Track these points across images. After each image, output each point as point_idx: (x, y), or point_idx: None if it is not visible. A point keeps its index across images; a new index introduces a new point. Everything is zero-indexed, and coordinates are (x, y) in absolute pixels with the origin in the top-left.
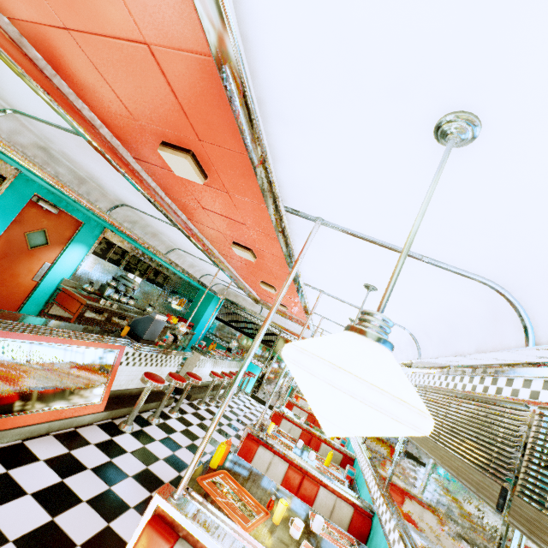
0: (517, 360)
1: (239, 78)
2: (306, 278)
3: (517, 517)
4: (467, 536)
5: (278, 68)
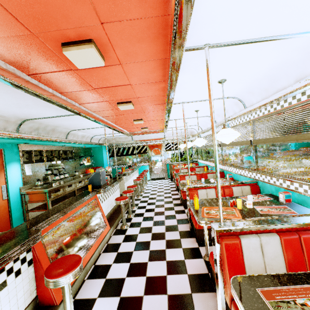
0: None
1: None
2: (174, 99)
3: None
4: None
5: None
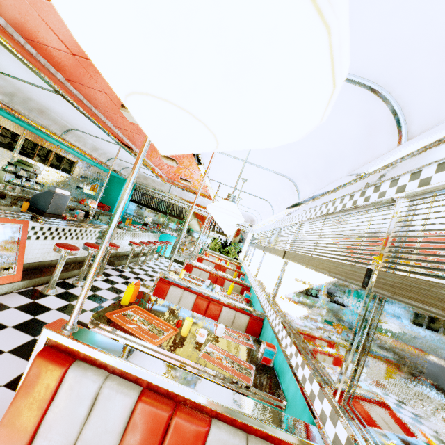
0: (389, 160)
1: None
2: None
3: (381, 286)
4: (335, 313)
5: None
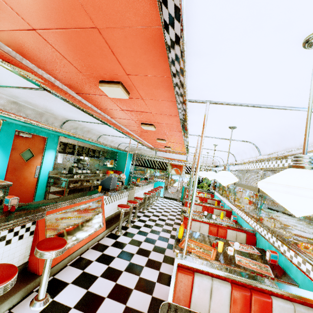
0: None
1: (180, 41)
2: (190, 131)
3: None
4: None
5: (202, 27)
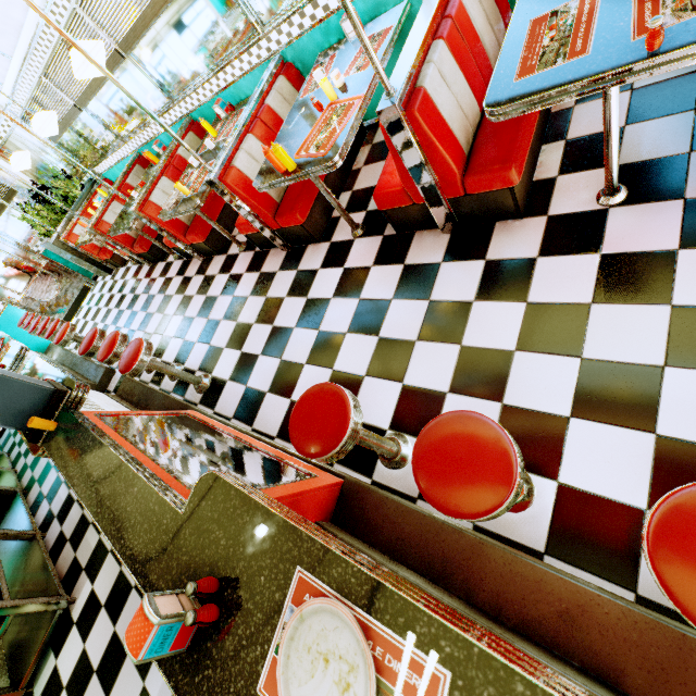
0: None
1: None
2: None
3: None
4: None
5: None
